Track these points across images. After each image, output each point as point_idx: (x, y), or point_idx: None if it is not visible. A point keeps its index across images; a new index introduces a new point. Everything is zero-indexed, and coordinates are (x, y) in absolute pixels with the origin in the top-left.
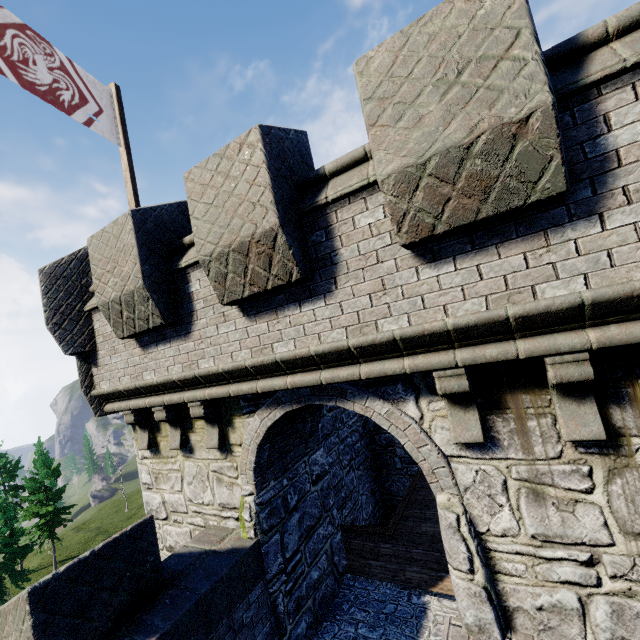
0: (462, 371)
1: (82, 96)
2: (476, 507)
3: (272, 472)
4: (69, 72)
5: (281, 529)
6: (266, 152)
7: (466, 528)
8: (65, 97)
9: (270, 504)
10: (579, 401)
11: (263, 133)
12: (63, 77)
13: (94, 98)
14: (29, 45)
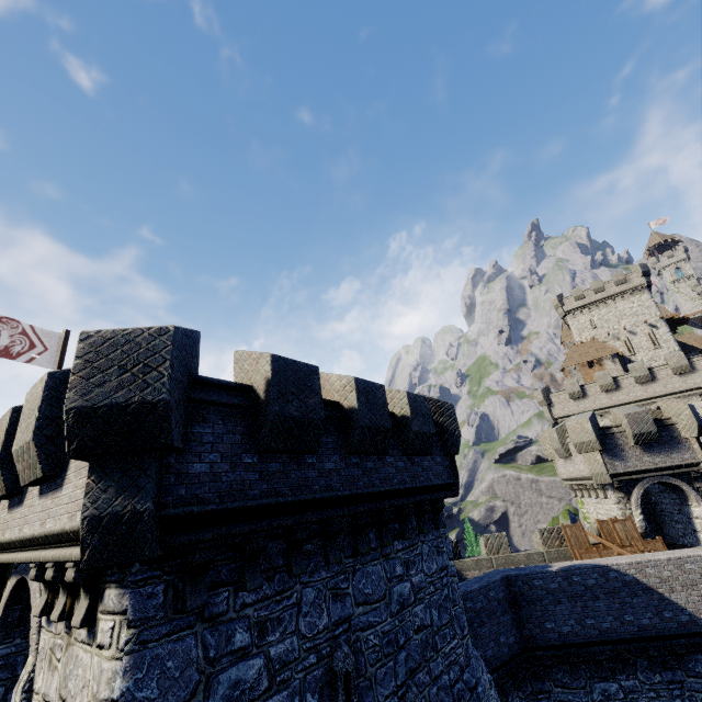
0: (34, 565)
1: (32, 345)
2: (38, 668)
3: (22, 631)
4: (28, 333)
5: (10, 684)
6: (10, 422)
7: (23, 683)
8: (16, 349)
9: (7, 659)
10: (64, 594)
11: (13, 412)
12: (21, 338)
13: (43, 343)
14: (1, 327)
